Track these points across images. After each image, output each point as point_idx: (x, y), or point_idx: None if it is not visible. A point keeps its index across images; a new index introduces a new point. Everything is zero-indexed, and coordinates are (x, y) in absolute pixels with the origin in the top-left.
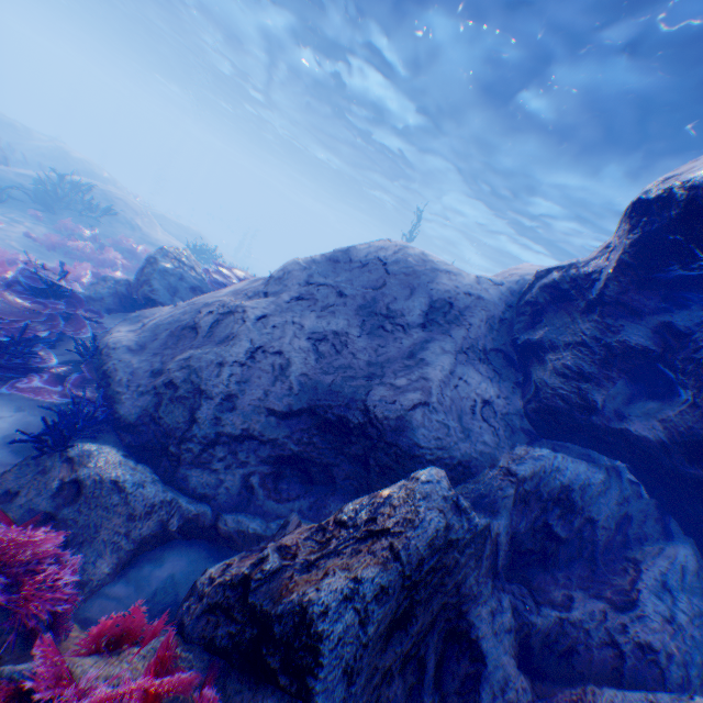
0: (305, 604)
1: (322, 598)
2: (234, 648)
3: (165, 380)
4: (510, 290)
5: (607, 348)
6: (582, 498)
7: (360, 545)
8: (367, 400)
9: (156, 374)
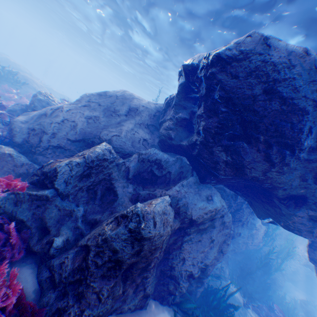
0: (56, 167)
1: (61, 165)
2: (38, 182)
3: (32, 129)
4: (160, 106)
5: (176, 119)
6: (166, 164)
7: (77, 157)
8: (100, 135)
9: (31, 129)
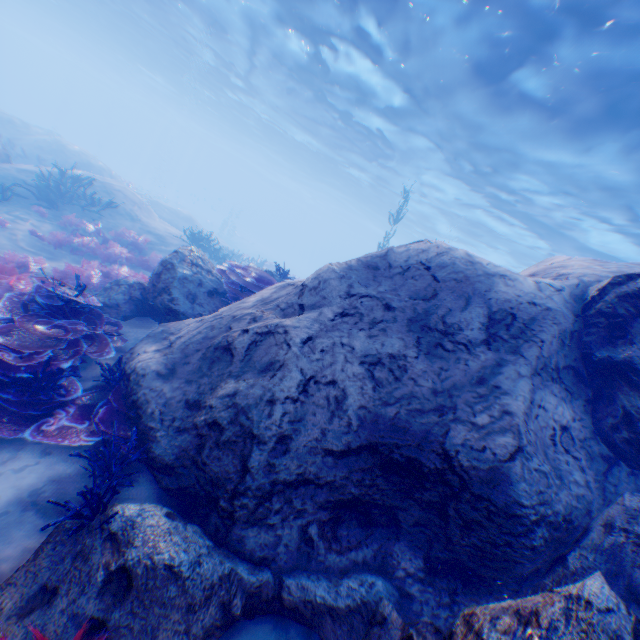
0: None
1: None
2: None
3: (207, 420)
4: (570, 294)
5: None
6: None
7: None
8: (445, 442)
9: (192, 405)
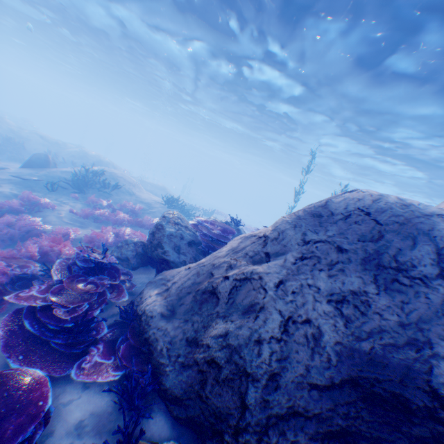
0: None
1: None
2: None
3: (206, 358)
4: None
5: None
6: None
7: None
8: (432, 381)
9: (191, 342)
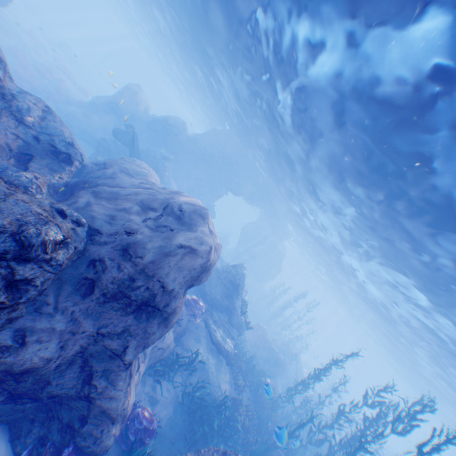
0: None
1: None
2: None
3: None
4: None
5: None
6: None
7: None
8: None
9: None
